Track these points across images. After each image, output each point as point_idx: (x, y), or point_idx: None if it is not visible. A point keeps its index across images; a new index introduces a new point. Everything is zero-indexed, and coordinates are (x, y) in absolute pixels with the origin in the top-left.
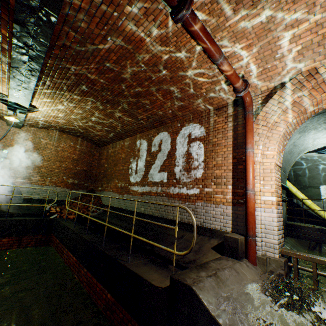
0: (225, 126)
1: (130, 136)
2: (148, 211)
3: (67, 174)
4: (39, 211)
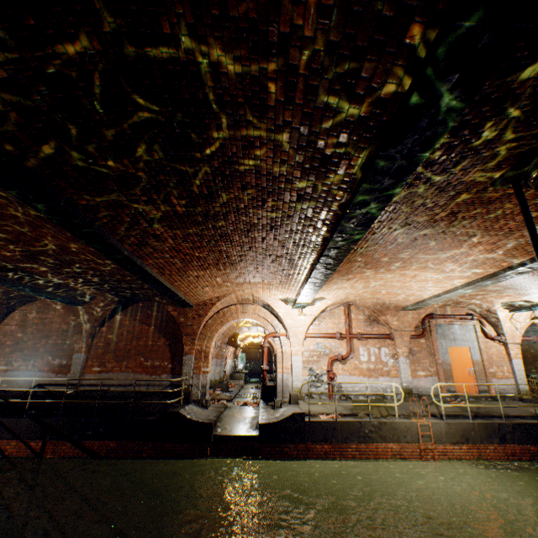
0: None
1: None
2: None
3: None
4: None
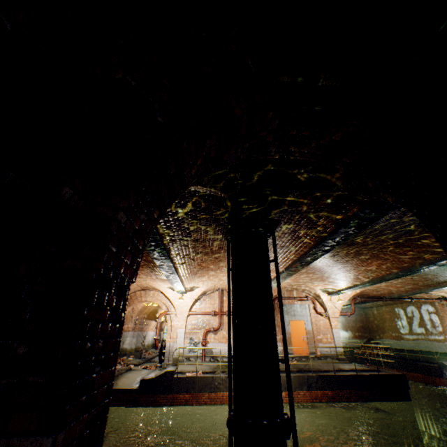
0: (442, 308)
1: (388, 305)
2: (421, 348)
3: (353, 330)
4: (354, 353)
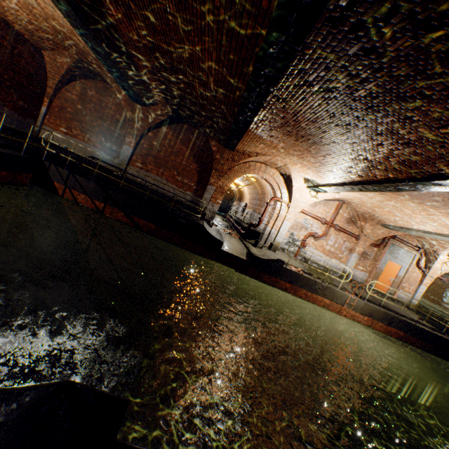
0: None
1: None
2: None
3: None
4: None
